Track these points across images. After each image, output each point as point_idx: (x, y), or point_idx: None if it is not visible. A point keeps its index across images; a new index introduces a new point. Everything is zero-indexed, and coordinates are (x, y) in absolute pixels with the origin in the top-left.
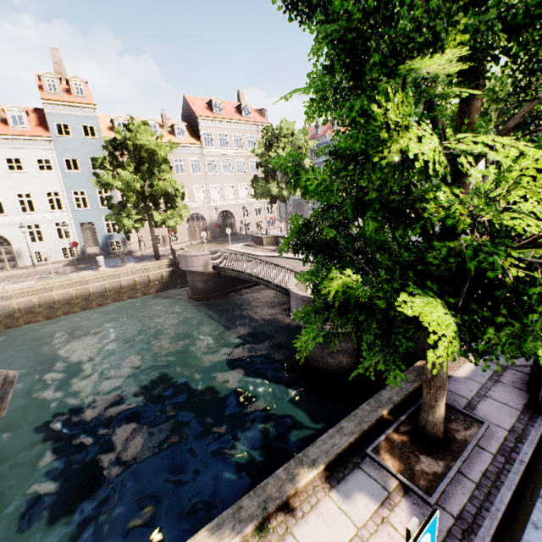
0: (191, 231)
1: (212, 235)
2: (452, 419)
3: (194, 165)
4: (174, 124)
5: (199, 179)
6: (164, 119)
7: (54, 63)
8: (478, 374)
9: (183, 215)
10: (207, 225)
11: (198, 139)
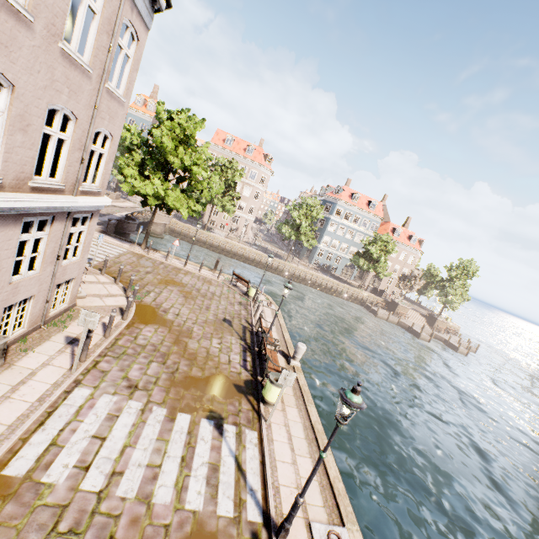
0: None
1: None
2: None
3: None
4: None
5: None
6: None
7: (153, 92)
8: None
9: None
10: None
11: None
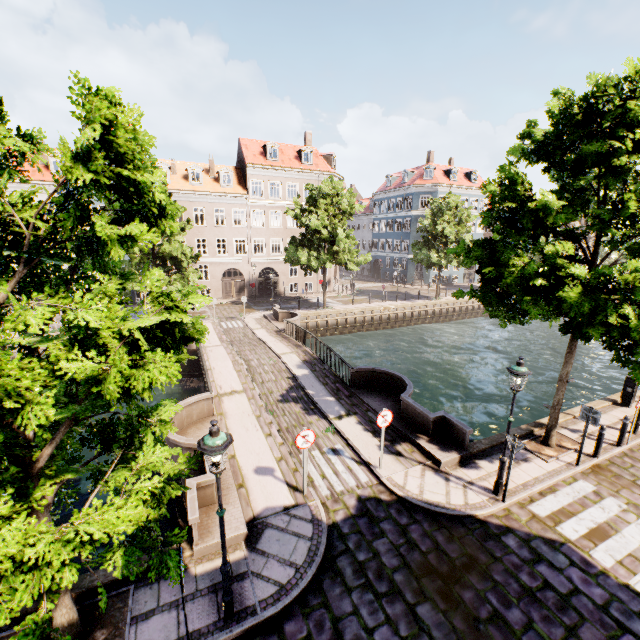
0: (227, 287)
1: (249, 293)
2: (110, 625)
3: (237, 216)
4: (219, 171)
5: (241, 231)
6: (211, 165)
7: None
8: (212, 576)
9: (191, 280)
10: (245, 282)
11: (246, 187)
